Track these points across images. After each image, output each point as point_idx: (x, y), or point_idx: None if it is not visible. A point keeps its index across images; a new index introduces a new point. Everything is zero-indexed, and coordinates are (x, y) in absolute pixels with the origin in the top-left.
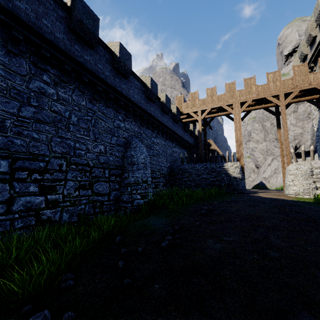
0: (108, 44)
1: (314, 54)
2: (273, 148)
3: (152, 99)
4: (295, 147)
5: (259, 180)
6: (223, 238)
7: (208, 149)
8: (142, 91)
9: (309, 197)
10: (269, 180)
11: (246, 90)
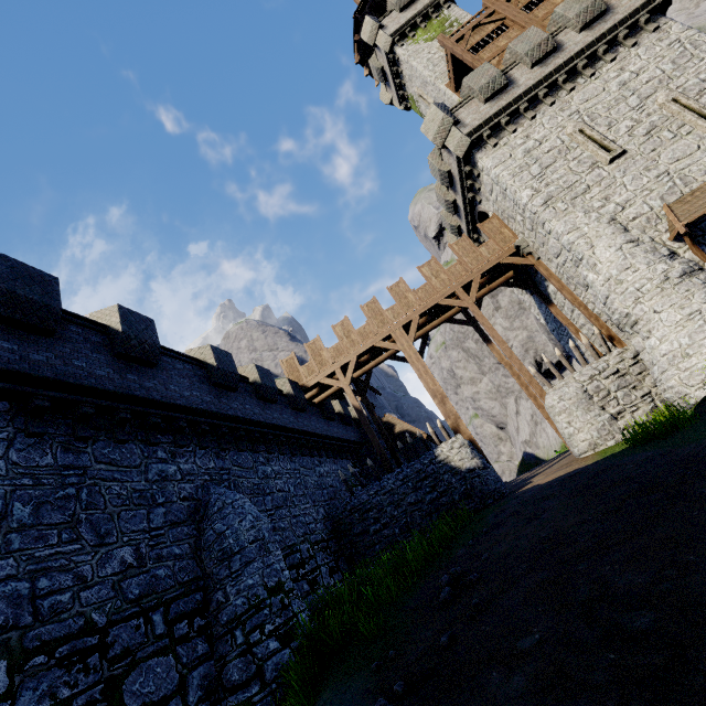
0: (92, 317)
1: (468, 222)
2: (505, 381)
3: (228, 386)
4: (535, 363)
5: (520, 451)
6: (520, 647)
7: (393, 436)
8: (201, 378)
9: (615, 441)
10: (536, 442)
11: (401, 304)
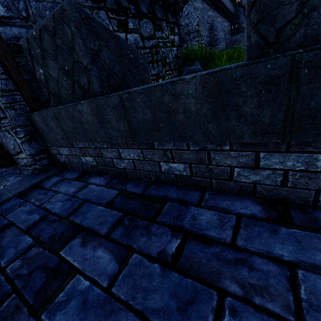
0: None
1: None
2: None
3: None
4: None
5: None
6: None
7: None
8: None
9: None
10: None
11: None
